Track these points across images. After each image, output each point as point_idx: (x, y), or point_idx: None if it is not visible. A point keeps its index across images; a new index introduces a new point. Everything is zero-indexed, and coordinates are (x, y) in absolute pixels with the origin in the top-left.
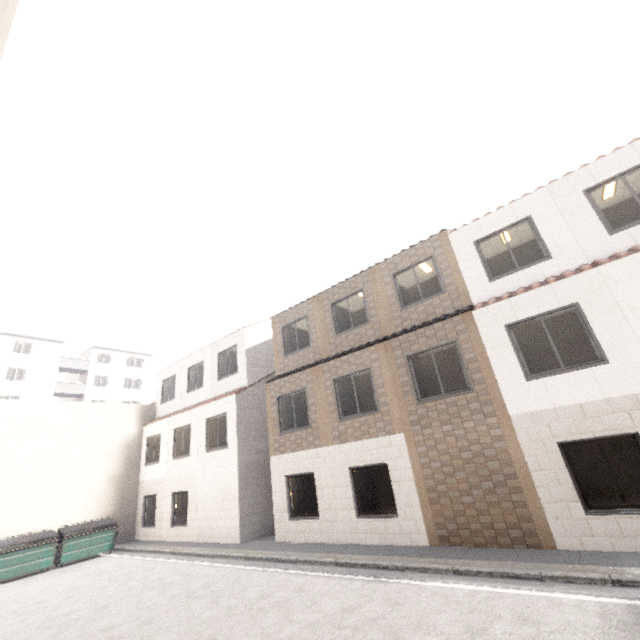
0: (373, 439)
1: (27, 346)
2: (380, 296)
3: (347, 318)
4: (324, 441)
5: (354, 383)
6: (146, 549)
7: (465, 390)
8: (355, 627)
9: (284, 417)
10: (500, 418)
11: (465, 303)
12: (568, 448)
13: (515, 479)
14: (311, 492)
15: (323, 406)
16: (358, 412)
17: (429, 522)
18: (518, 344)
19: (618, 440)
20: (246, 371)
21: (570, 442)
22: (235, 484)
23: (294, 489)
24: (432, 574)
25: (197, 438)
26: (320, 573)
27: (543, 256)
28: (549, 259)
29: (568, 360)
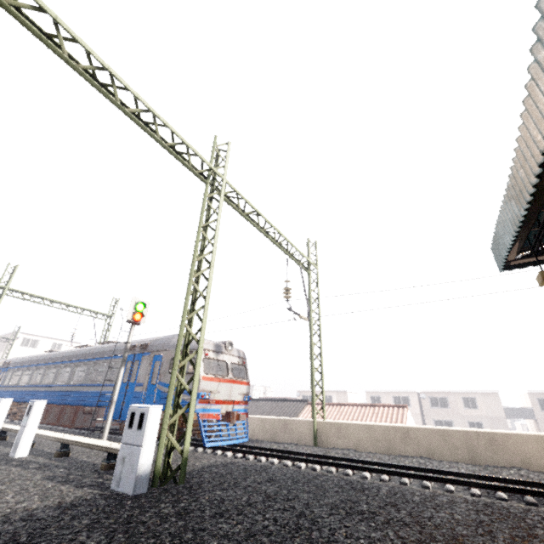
0: None
1: (59, 346)
2: None
3: None
4: None
5: None
6: None
7: None
8: None
9: None
10: None
11: None
12: None
13: None
14: None
15: None
16: None
17: None
18: None
19: None
20: None
21: None
22: None
23: None
24: None
25: None
26: None
27: None
28: None
29: None
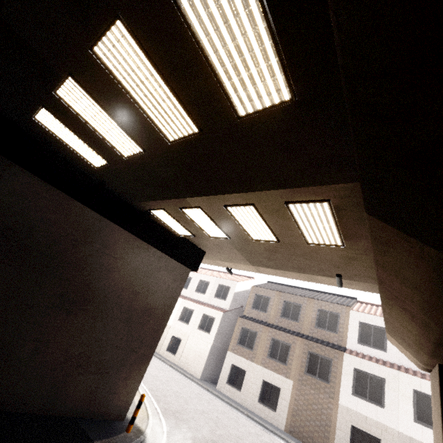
0: (279, 375)
1: None
2: (308, 314)
3: (289, 312)
4: (256, 361)
5: (281, 346)
6: (157, 356)
7: (326, 381)
8: (262, 441)
9: (241, 338)
10: (334, 402)
11: (343, 345)
12: (354, 429)
13: (329, 427)
14: (241, 378)
15: (262, 346)
16: (277, 359)
17: (288, 422)
18: (355, 378)
19: (373, 438)
20: (230, 303)
21: (356, 427)
22: (207, 353)
23: (233, 372)
24: (285, 441)
25: (195, 319)
26: (242, 416)
27: (383, 349)
28: (385, 352)
29: (370, 397)
